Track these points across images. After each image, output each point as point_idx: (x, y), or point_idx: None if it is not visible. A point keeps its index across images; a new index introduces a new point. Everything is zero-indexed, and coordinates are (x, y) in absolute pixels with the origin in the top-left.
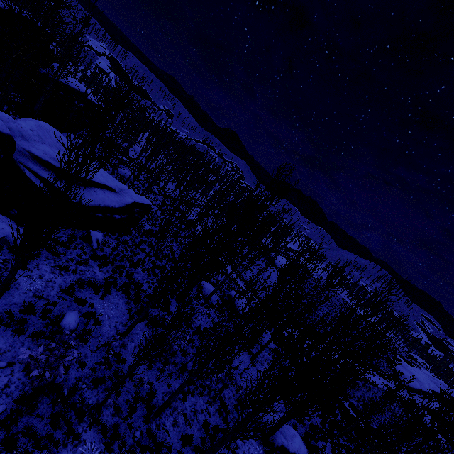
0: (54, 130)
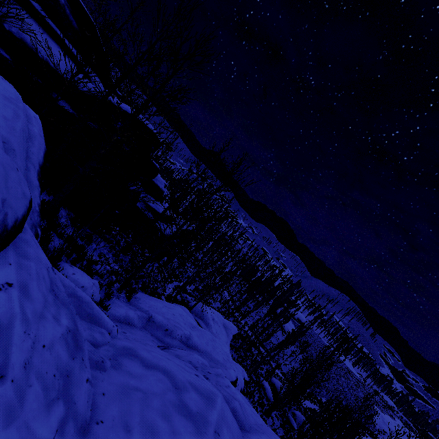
0: (208, 310)
